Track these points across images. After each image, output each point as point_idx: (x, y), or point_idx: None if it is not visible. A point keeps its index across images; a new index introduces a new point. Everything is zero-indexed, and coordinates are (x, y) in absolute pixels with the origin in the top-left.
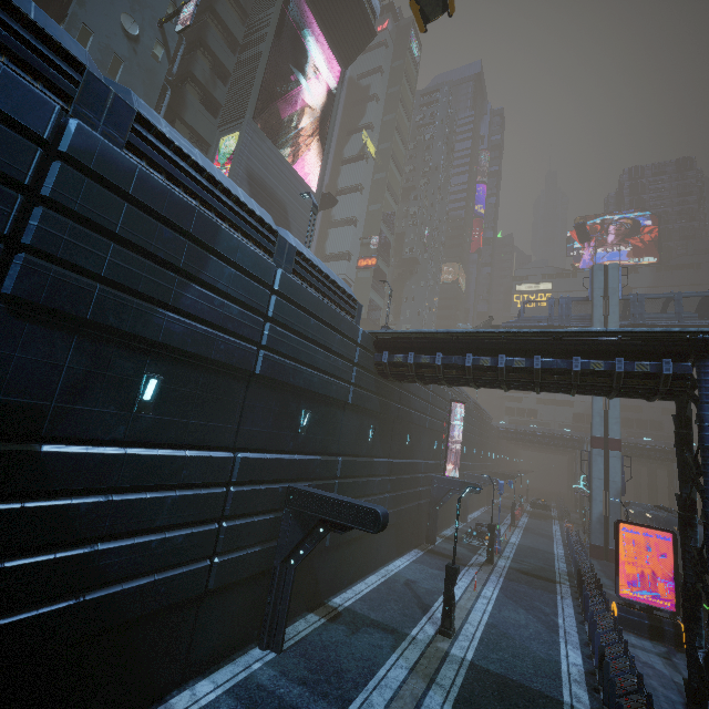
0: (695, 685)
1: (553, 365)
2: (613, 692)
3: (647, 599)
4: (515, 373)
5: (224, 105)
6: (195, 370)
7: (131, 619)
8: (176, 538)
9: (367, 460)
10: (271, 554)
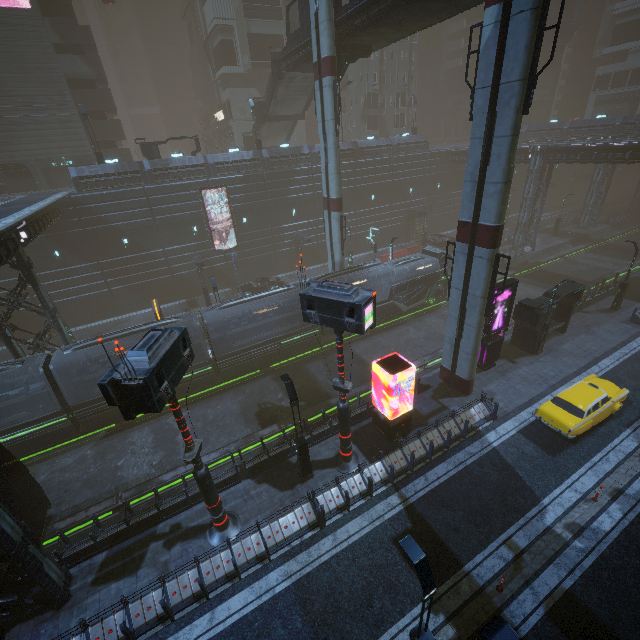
0: None
1: None
2: None
3: None
4: None
5: None
6: None
7: None
8: None
9: (58, 271)
10: None
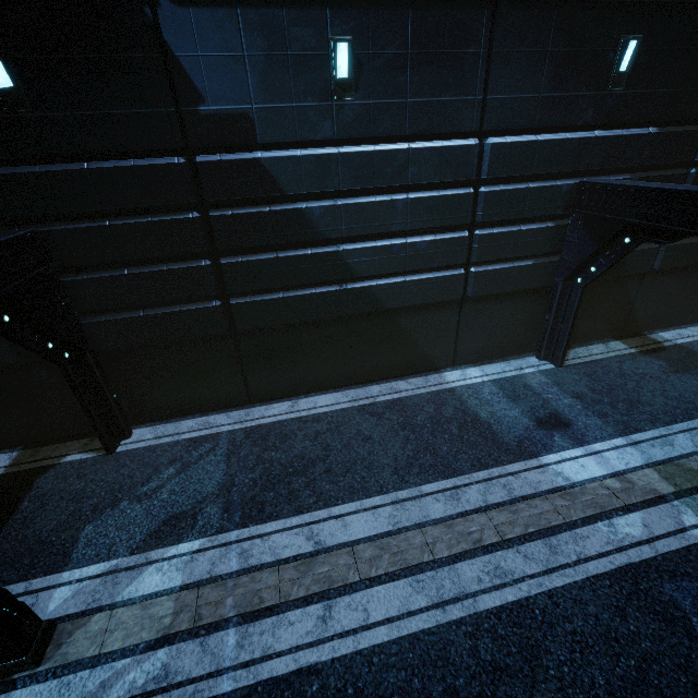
0: None
1: None
2: None
3: None
4: None
5: None
6: (397, 13)
7: (392, 309)
8: (418, 245)
9: None
10: (551, 270)
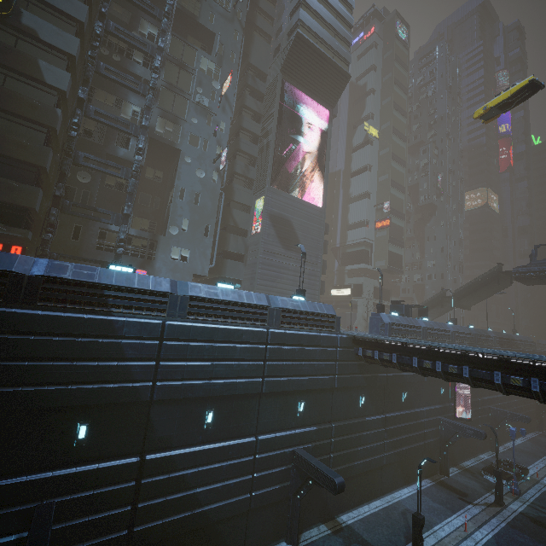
0: None
1: (479, 375)
2: None
3: None
4: (451, 376)
5: (255, 179)
6: (230, 401)
7: (215, 521)
8: (230, 484)
9: (358, 421)
10: (287, 489)
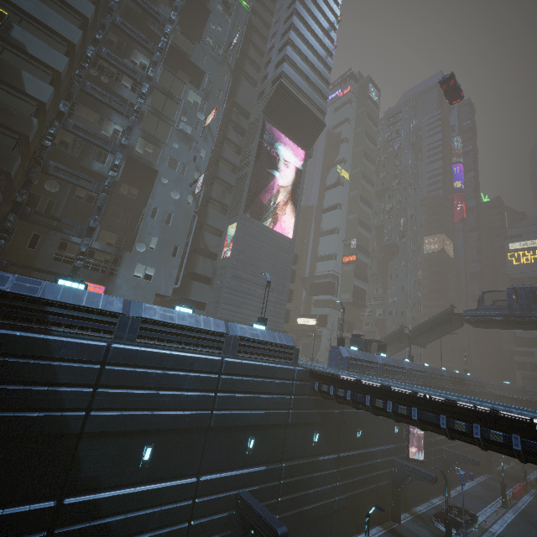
0: None
1: (426, 417)
2: None
3: None
4: (401, 417)
5: (230, 206)
6: (173, 435)
7: None
8: (162, 534)
9: (311, 460)
10: None
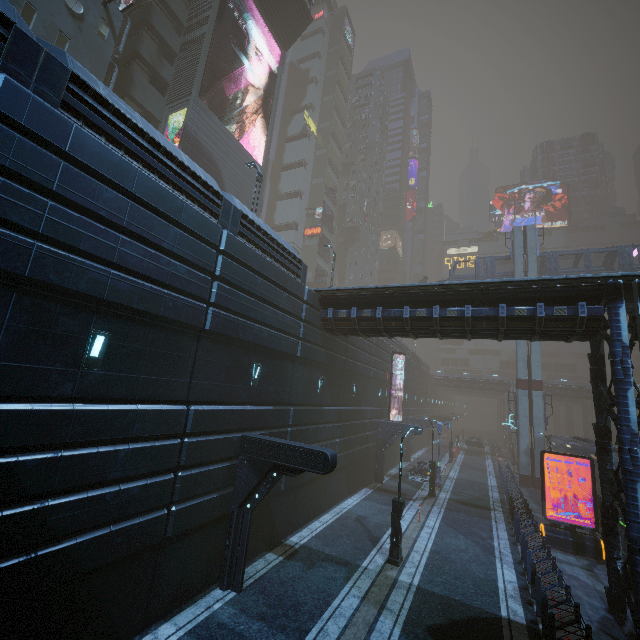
0: (615, 592)
1: (482, 313)
2: (545, 605)
3: (569, 519)
4: (448, 322)
5: (171, 84)
6: (144, 327)
7: (87, 571)
8: (131, 490)
9: (317, 408)
10: (228, 500)
